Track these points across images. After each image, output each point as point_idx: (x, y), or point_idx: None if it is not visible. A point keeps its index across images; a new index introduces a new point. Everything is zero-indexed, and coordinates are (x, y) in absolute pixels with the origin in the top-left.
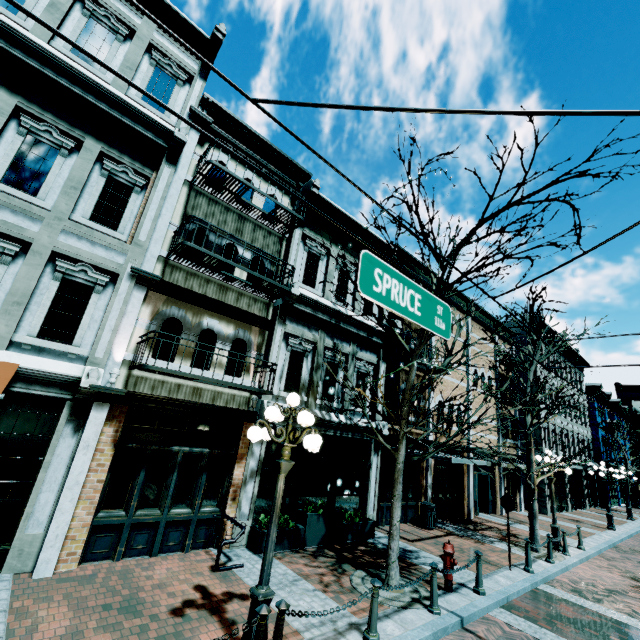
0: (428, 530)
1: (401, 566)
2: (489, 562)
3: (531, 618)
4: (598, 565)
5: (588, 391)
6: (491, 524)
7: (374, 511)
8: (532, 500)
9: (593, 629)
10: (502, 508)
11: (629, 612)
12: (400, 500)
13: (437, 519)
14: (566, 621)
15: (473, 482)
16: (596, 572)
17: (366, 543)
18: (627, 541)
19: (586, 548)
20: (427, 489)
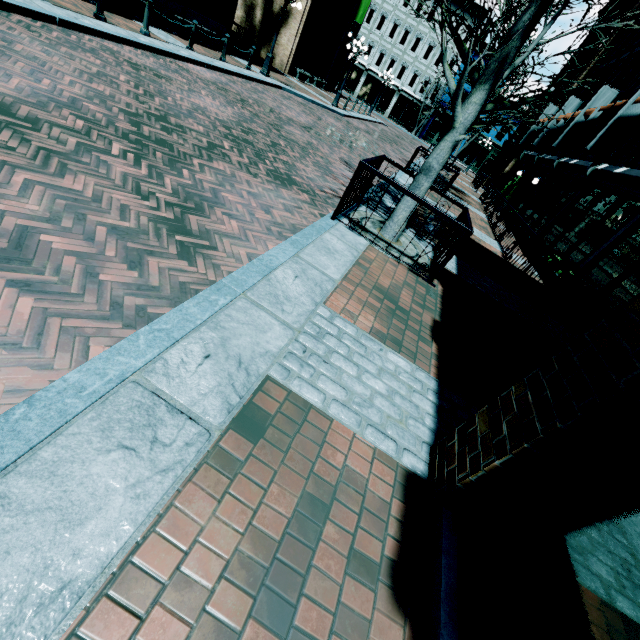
0: None
1: None
2: None
3: None
4: None
5: None
6: None
7: None
8: None
9: None
10: None
11: None
12: None
13: None
14: None
15: None
16: None
17: None
18: None
19: None
20: None
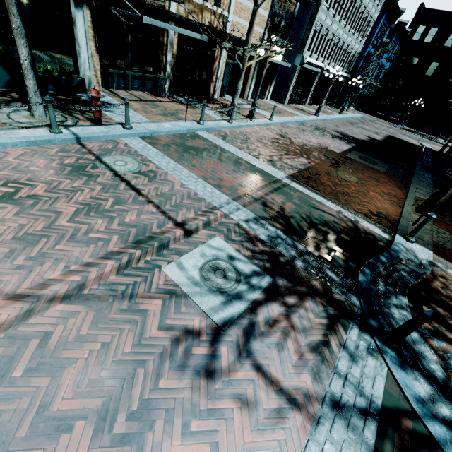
0: (158, 98)
1: (82, 110)
2: (177, 117)
3: (155, 143)
4: (269, 128)
5: (386, 3)
6: (226, 102)
7: (90, 72)
8: (238, 79)
9: (196, 151)
10: (249, 95)
11: (243, 147)
12: (22, 37)
13: (180, 94)
14: (182, 147)
15: (226, 70)
16: (260, 131)
17: (72, 95)
18: (317, 122)
19: (276, 120)
20: (166, 65)
